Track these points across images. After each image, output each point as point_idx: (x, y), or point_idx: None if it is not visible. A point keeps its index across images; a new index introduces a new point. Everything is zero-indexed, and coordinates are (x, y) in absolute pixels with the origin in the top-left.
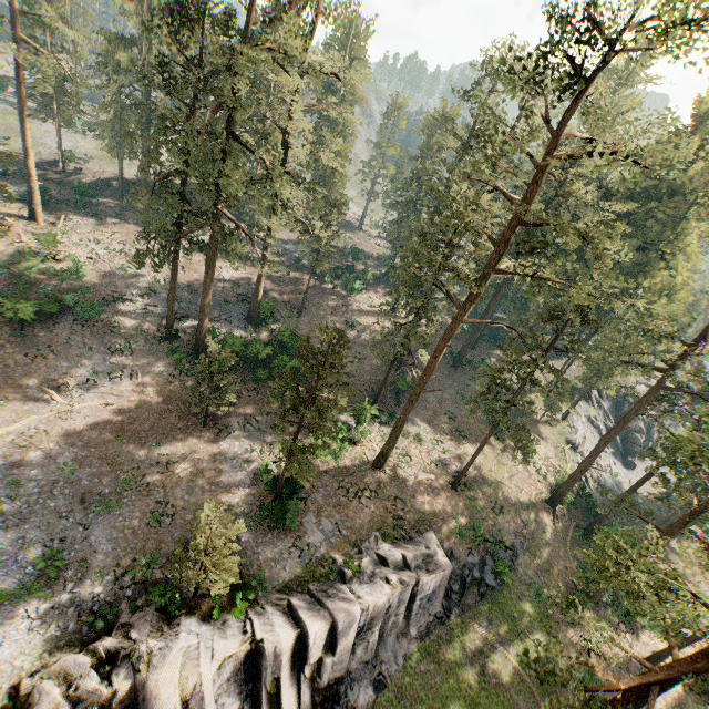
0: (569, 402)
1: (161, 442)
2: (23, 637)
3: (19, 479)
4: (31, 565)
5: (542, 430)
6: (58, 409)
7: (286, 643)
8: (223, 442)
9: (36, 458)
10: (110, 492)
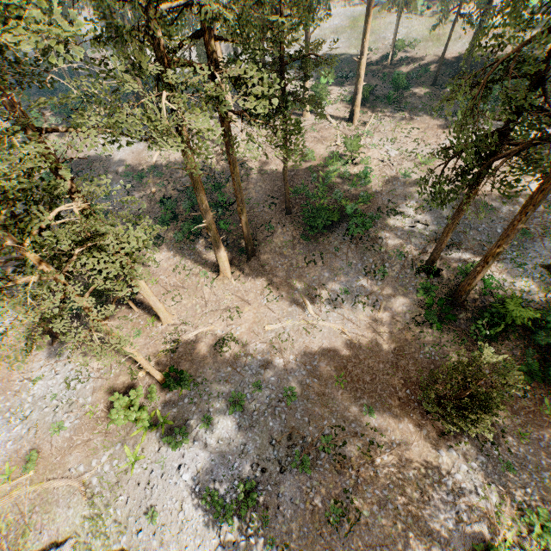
0: None
1: (374, 406)
2: None
3: (262, 380)
4: (238, 479)
5: None
6: (307, 319)
7: None
8: (444, 451)
9: (277, 364)
10: (310, 443)
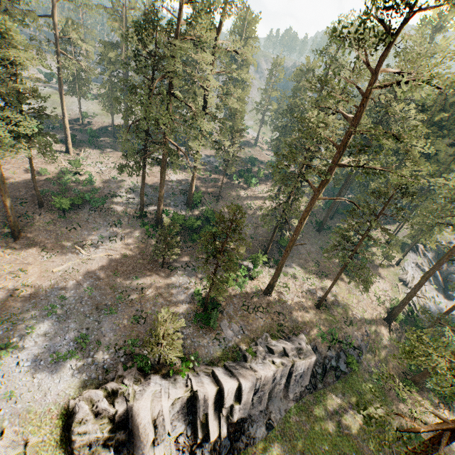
0: (402, 253)
1: (138, 276)
2: (69, 379)
3: (64, 295)
4: (72, 341)
5: (381, 272)
6: (83, 258)
7: (211, 393)
8: (173, 277)
9: (72, 284)
10: (111, 304)
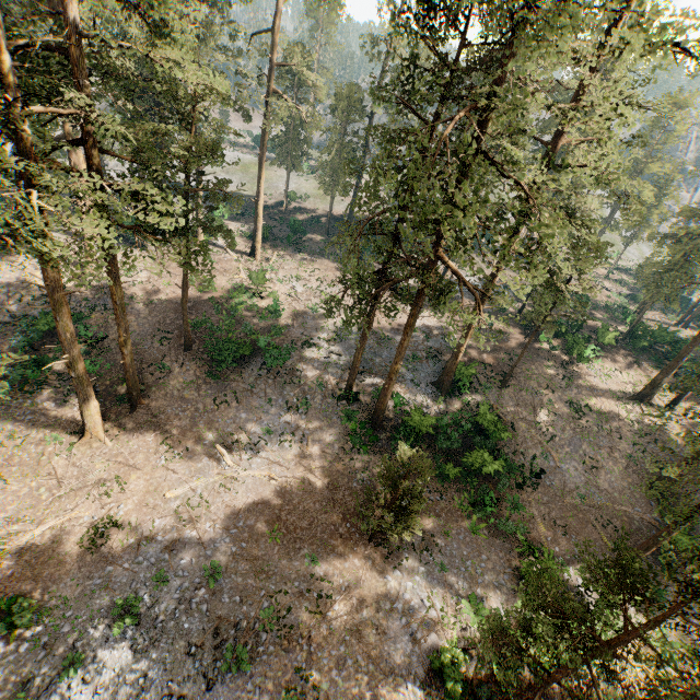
0: None
1: (316, 553)
2: None
3: (166, 568)
4: None
5: None
6: (225, 472)
7: None
8: (391, 576)
9: (189, 540)
10: (247, 627)
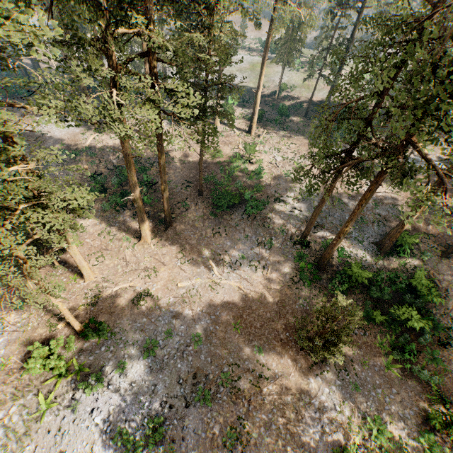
0: None
1: (262, 346)
2: None
3: (173, 328)
4: (147, 417)
5: None
6: (212, 278)
7: None
8: (313, 379)
9: (187, 315)
10: (212, 379)
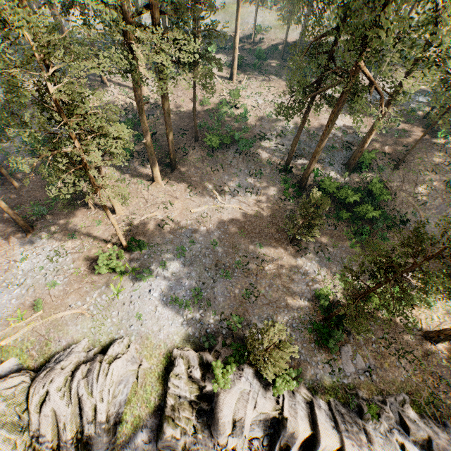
0: None
1: (262, 244)
2: (179, 326)
3: (194, 240)
4: (189, 290)
5: None
6: (217, 204)
7: (302, 434)
8: (299, 259)
9: (202, 230)
10: (229, 266)
